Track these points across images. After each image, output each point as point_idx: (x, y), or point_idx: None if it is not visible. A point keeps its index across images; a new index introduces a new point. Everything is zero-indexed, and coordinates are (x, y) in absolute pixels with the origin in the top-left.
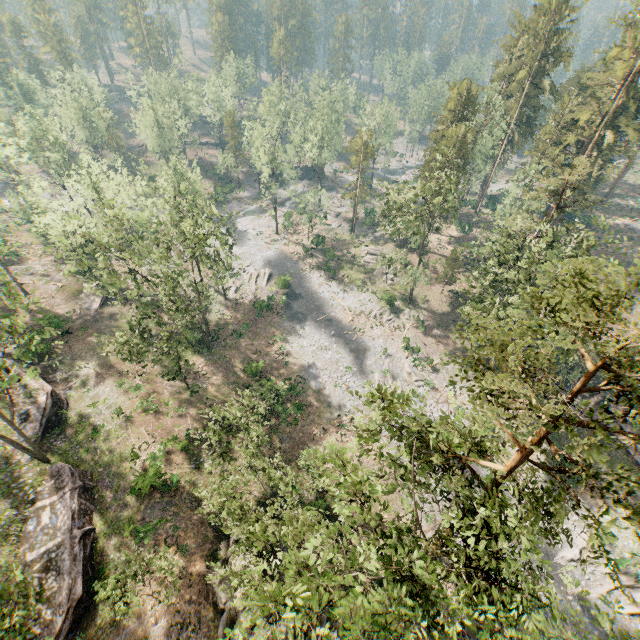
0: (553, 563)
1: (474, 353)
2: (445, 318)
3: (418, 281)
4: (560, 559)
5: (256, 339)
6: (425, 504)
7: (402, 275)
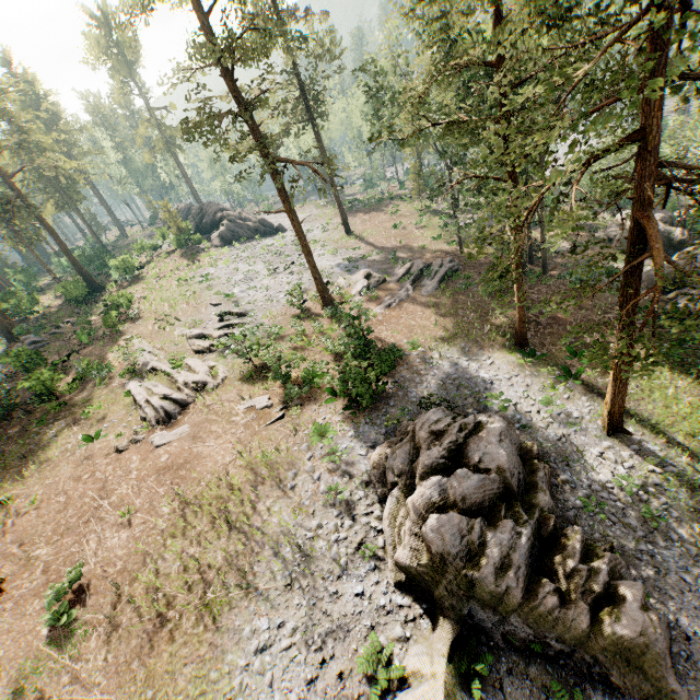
0: None
1: None
2: None
3: None
4: None
5: None
6: None
7: None
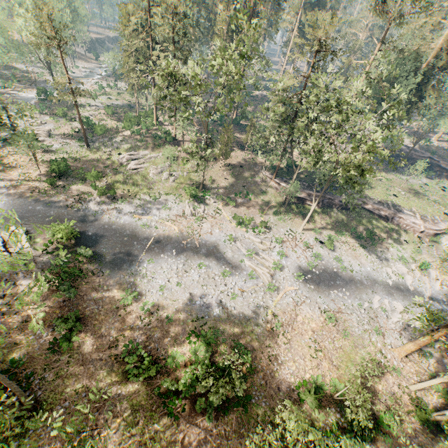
0: (412, 292)
1: (272, 202)
2: (236, 187)
3: (210, 164)
4: (410, 287)
5: (97, 325)
6: (364, 324)
7: (206, 162)
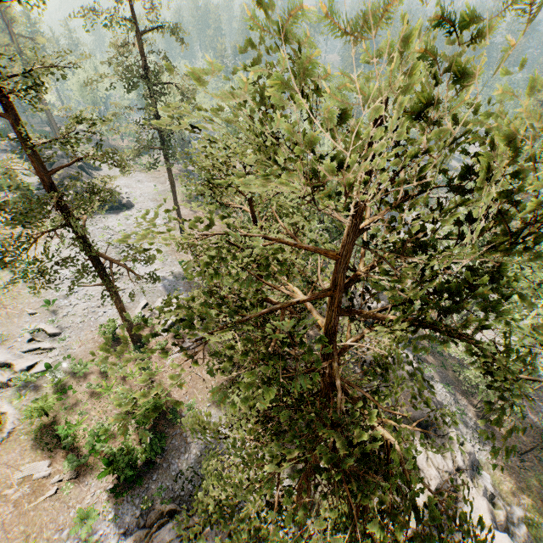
0: None
1: None
2: None
3: None
4: None
5: None
6: None
7: None
